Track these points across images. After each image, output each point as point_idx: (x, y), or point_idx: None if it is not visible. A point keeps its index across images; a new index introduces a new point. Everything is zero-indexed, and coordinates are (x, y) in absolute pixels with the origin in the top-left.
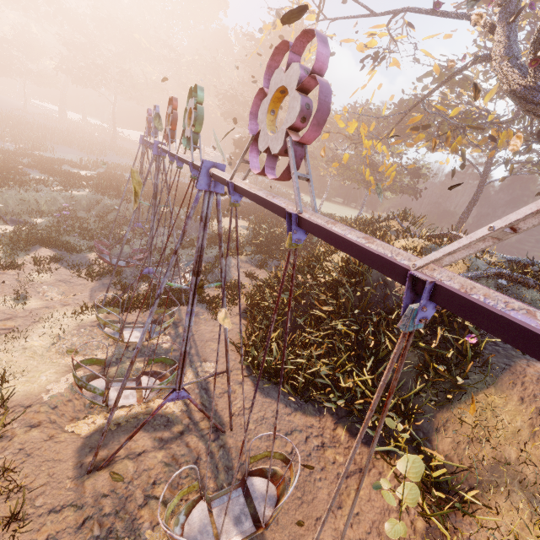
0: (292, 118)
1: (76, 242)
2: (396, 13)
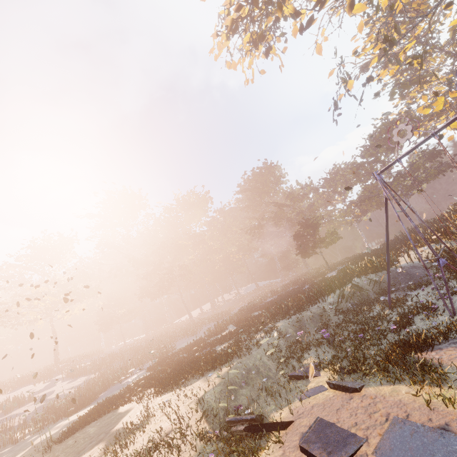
0: None
1: (405, 336)
2: None
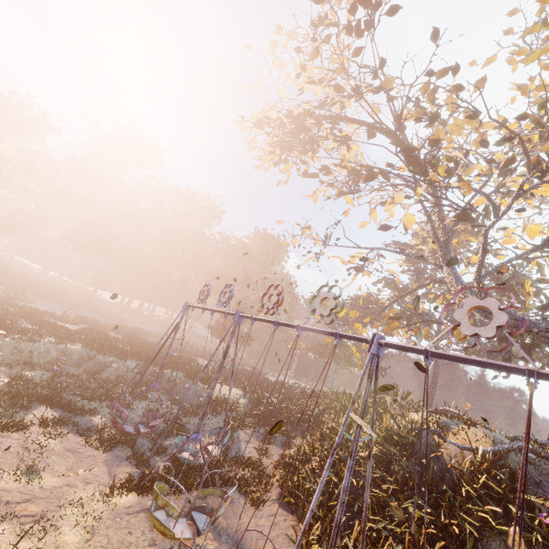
0: (501, 322)
1: (75, 401)
2: (374, 249)
